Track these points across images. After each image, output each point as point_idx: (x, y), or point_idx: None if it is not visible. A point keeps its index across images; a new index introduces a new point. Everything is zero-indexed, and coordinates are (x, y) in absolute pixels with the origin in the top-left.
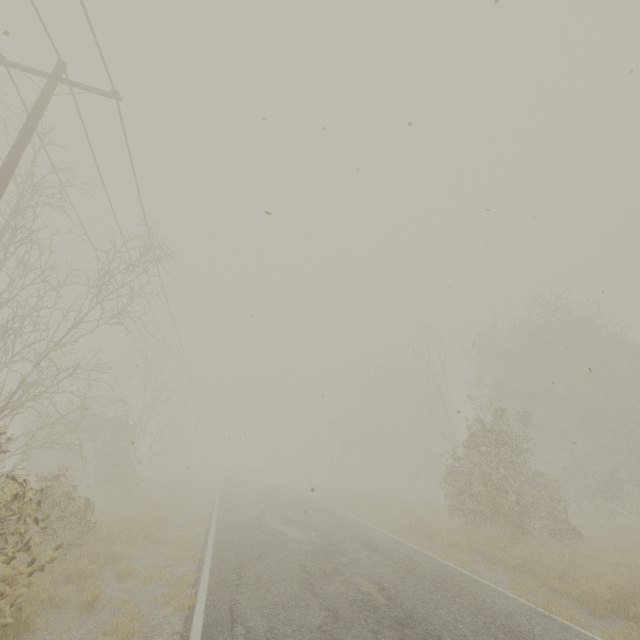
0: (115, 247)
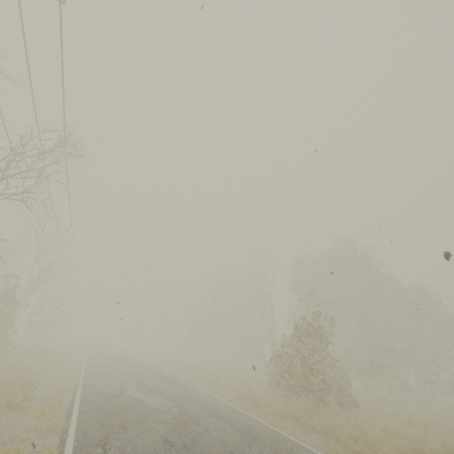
0: (30, 133)
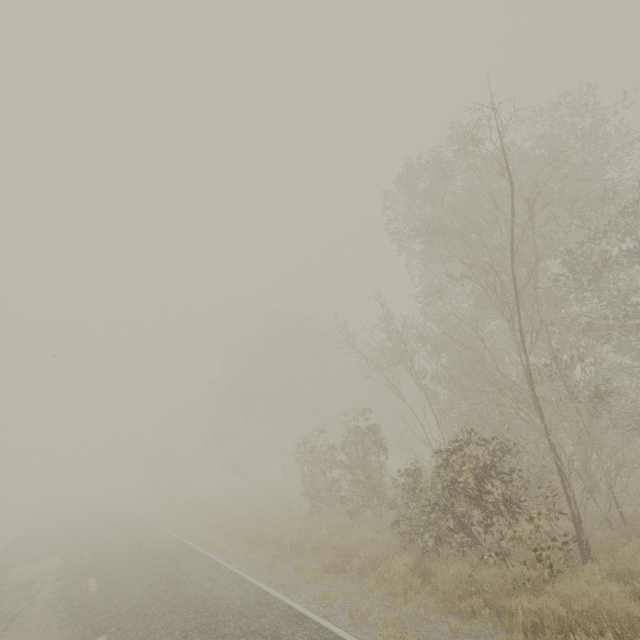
0: None
